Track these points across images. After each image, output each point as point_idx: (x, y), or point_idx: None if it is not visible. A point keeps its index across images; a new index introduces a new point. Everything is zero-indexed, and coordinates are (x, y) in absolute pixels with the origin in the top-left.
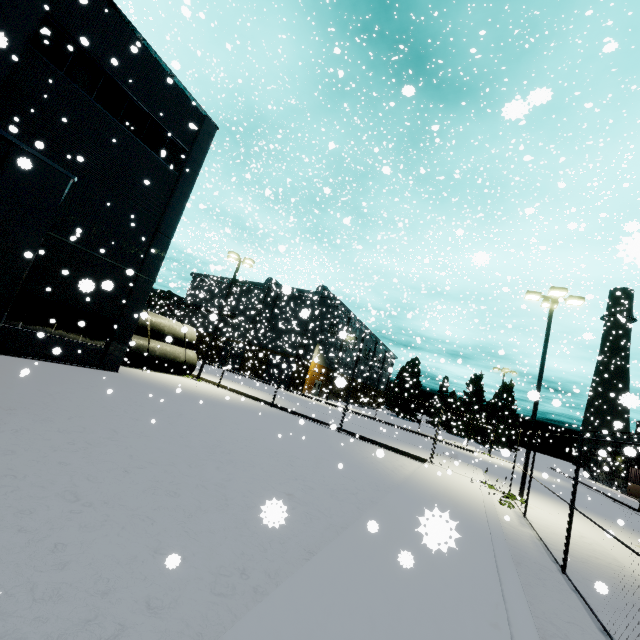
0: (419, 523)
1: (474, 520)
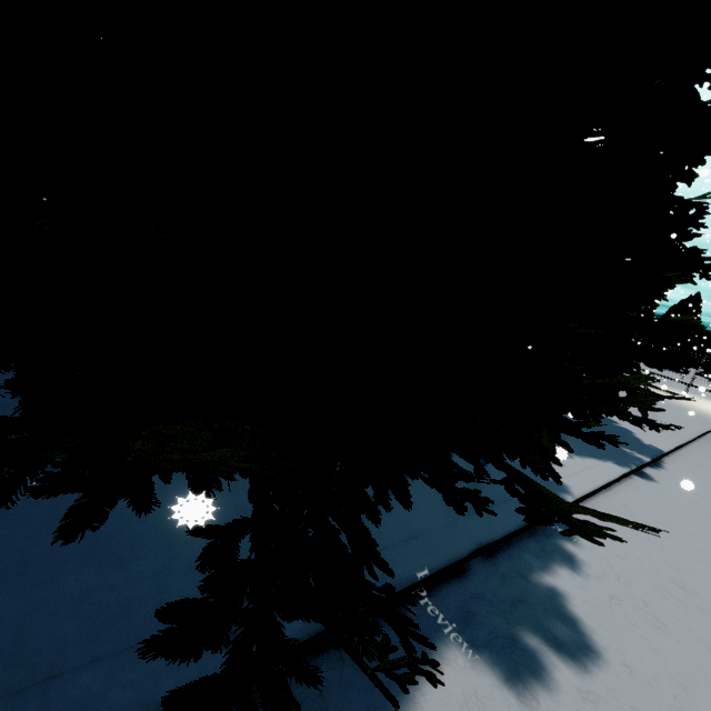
0: (663, 406)
1: (703, 416)
